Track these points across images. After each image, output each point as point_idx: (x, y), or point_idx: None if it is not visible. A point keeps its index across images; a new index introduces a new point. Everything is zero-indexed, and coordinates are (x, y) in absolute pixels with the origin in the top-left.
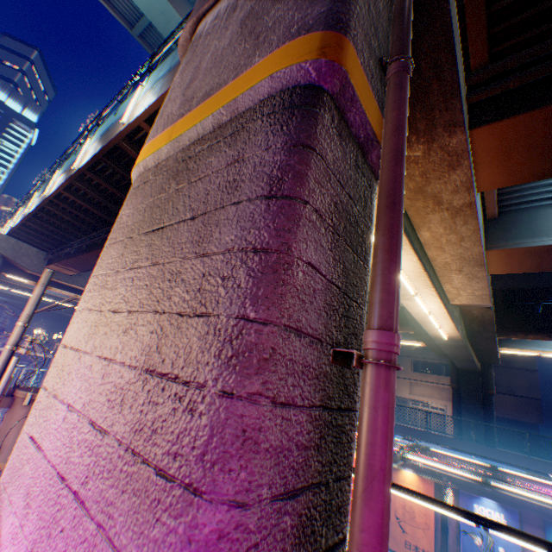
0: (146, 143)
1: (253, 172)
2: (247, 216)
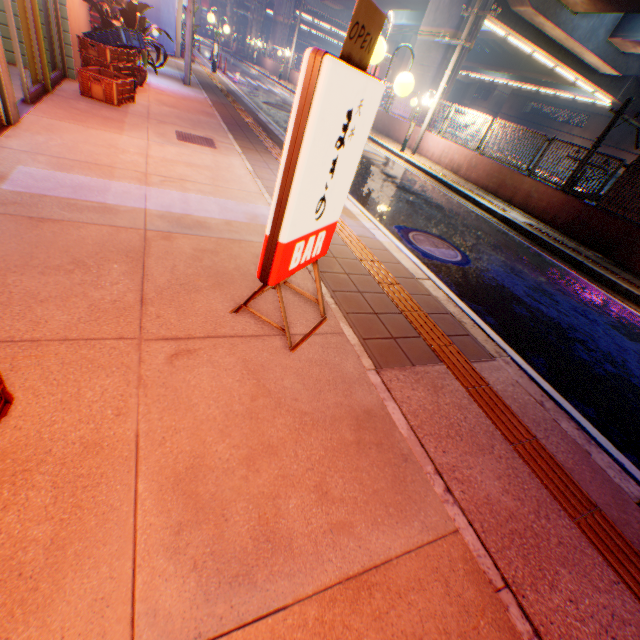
0: (422, 27)
1: (436, 63)
2: (433, 72)
